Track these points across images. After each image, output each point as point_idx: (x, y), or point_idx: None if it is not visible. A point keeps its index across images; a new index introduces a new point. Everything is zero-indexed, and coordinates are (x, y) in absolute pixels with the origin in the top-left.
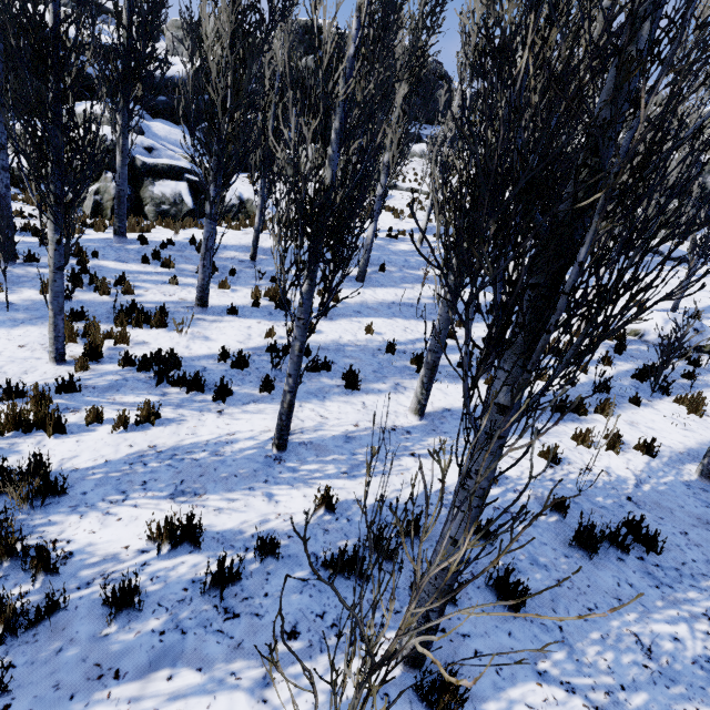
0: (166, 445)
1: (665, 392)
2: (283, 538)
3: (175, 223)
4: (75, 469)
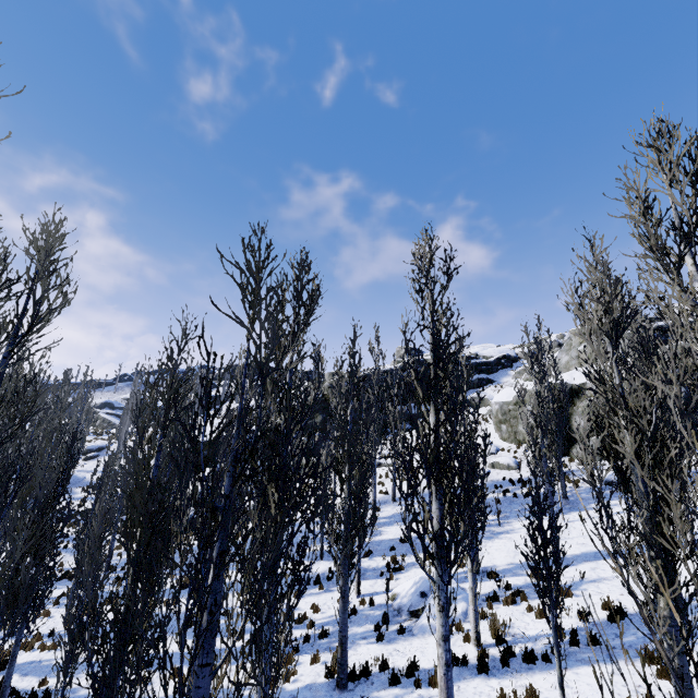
0: (45, 658)
1: (294, 650)
2: (23, 692)
3: None
4: (17, 663)
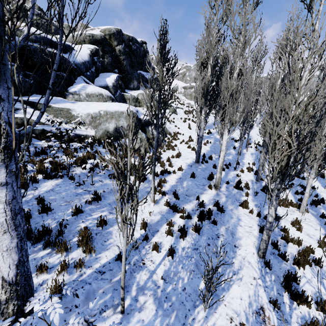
0: None
1: None
2: None
3: (174, 147)
4: None
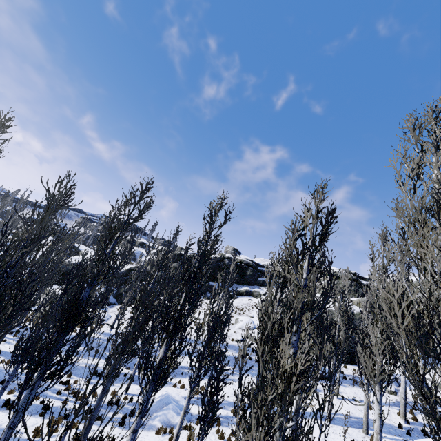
0: None
1: (65, 416)
2: None
3: None
4: None
